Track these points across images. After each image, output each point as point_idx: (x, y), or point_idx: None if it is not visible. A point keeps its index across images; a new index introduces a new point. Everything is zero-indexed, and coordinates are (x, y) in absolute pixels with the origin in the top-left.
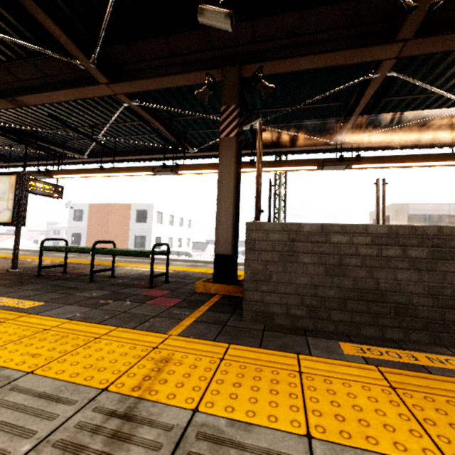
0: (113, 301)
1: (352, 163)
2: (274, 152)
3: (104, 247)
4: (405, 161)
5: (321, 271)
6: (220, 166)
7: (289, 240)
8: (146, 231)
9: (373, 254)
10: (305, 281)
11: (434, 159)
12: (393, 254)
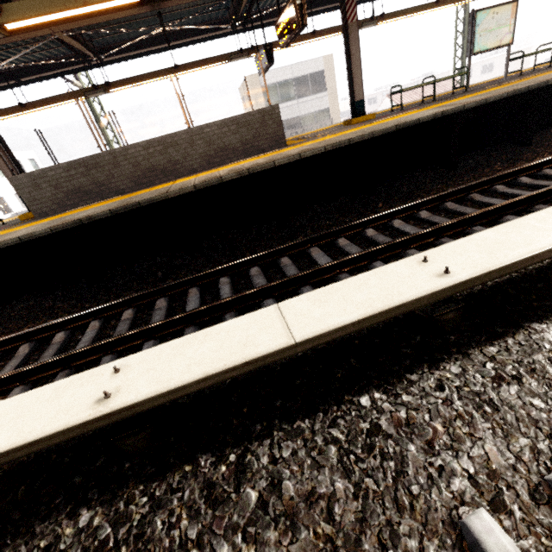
0: None
1: (106, 90)
2: (49, 75)
3: None
4: (141, 81)
5: (53, 189)
6: None
7: (32, 180)
8: None
9: (67, 176)
10: (49, 195)
11: (158, 76)
12: (74, 173)
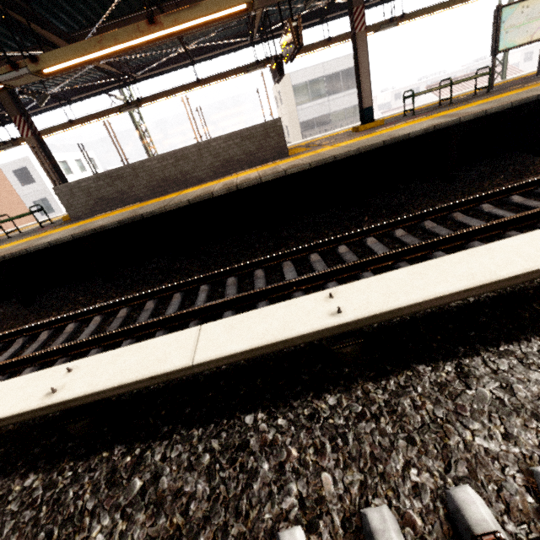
0: (24, 237)
1: (137, 105)
2: (95, 93)
3: (5, 227)
4: (167, 96)
5: (85, 197)
6: (35, 155)
7: (69, 190)
8: (43, 192)
9: (96, 186)
10: (83, 202)
11: (182, 90)
12: (101, 184)
